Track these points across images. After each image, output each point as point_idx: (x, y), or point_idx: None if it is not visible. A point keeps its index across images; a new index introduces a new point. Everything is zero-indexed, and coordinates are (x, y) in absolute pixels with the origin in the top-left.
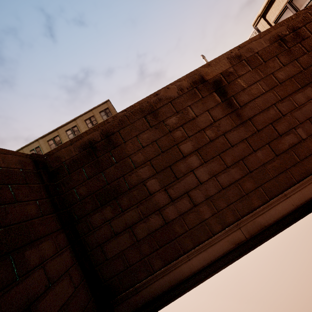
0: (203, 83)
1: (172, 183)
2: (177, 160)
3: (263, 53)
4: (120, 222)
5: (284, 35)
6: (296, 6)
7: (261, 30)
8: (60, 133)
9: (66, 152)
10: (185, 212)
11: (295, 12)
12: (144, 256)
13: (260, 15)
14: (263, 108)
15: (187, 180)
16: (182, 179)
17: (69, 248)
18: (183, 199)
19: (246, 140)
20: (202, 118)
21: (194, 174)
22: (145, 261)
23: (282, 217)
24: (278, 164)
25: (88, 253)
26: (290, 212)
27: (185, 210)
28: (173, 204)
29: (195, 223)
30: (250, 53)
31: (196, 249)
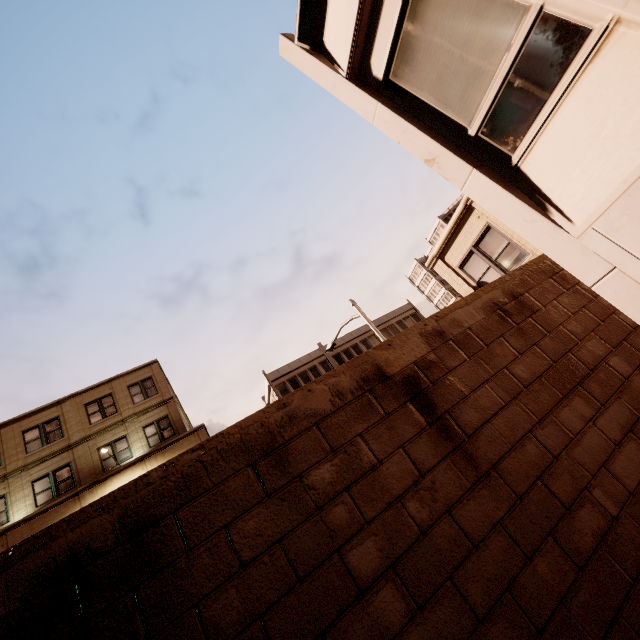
0: (383, 381)
1: None
2: (343, 605)
3: (478, 330)
4: None
5: (503, 303)
6: (485, 252)
7: (440, 274)
8: (6, 437)
9: None
10: None
11: (486, 259)
12: None
13: (436, 255)
14: (513, 440)
15: None
16: None
17: None
18: None
19: (502, 526)
20: (393, 467)
21: None
22: None
23: None
24: (593, 597)
25: None
26: None
27: None
28: None
29: None
30: (458, 328)
31: None
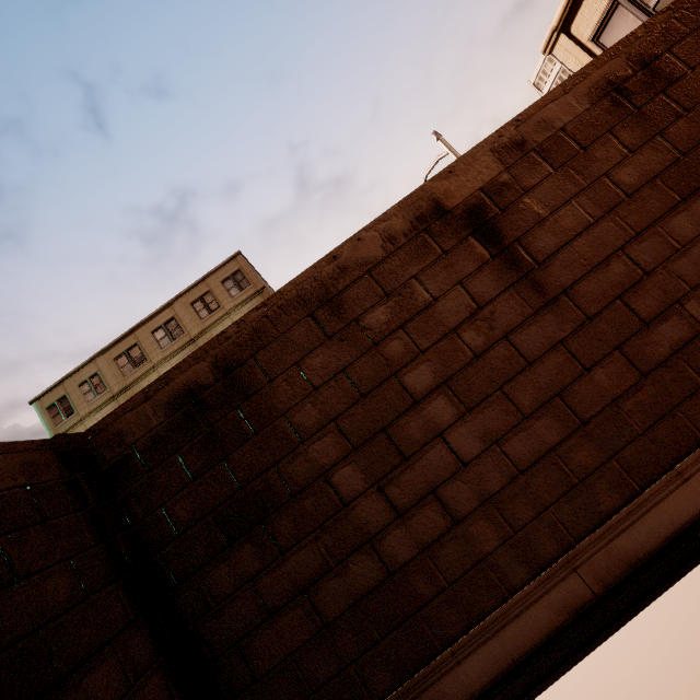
0: (441, 217)
1: (395, 470)
2: (401, 411)
3: (576, 128)
4: (279, 580)
5: (623, 78)
6: None
7: (562, 61)
8: (141, 338)
9: (135, 420)
10: (433, 542)
11: (637, 12)
12: (345, 662)
13: (557, 28)
14: (596, 261)
15: (430, 459)
16: (416, 458)
17: (161, 667)
18: (425, 509)
19: (563, 345)
20: (449, 303)
21: (446, 442)
22: (350, 676)
23: (678, 532)
24: (651, 397)
25: (209, 666)
26: (697, 516)
27: (432, 536)
28: (402, 522)
29: (461, 566)
30: (545, 132)
31: (473, 633)
